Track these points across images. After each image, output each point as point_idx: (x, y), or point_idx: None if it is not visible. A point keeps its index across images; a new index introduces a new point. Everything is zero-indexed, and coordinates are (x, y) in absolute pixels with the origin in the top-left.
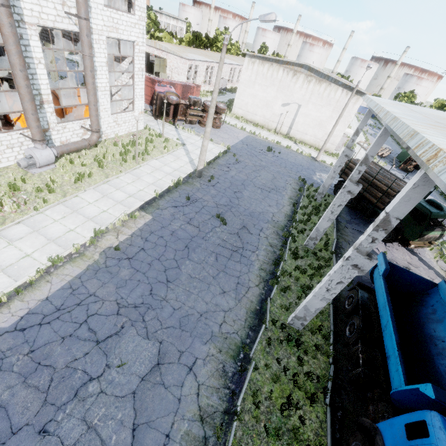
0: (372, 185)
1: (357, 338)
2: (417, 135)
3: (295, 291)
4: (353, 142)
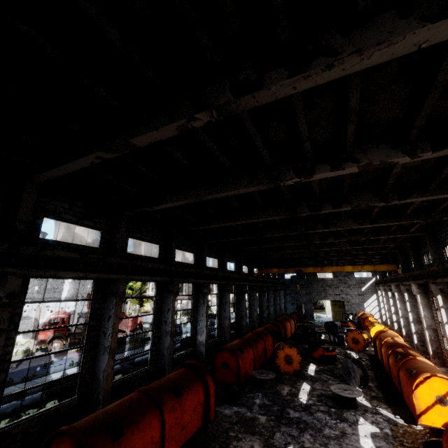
0: None
1: None
2: None
3: None
4: None
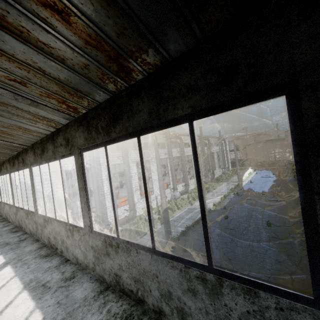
0: None
1: None
2: None
3: None
4: None
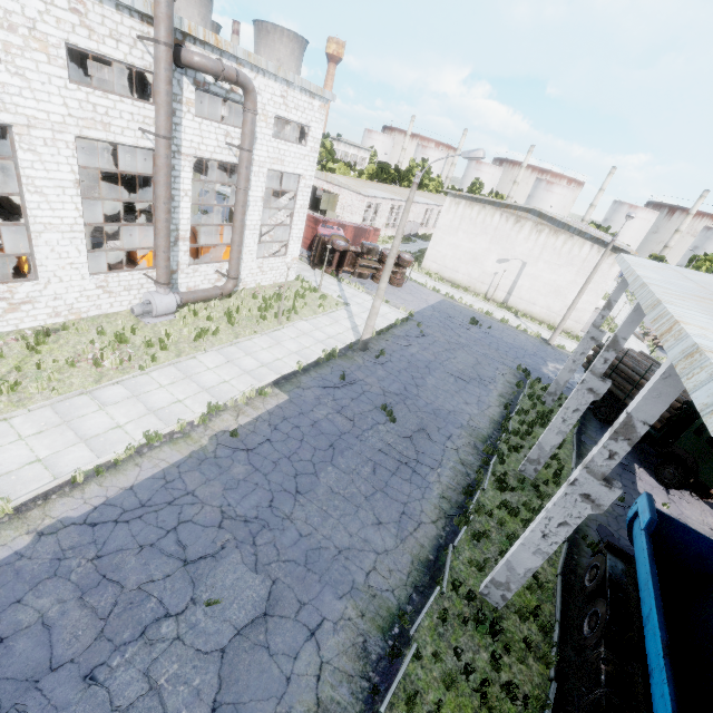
0: (639, 389)
1: (600, 638)
2: (659, 305)
3: (496, 542)
4: (603, 319)
